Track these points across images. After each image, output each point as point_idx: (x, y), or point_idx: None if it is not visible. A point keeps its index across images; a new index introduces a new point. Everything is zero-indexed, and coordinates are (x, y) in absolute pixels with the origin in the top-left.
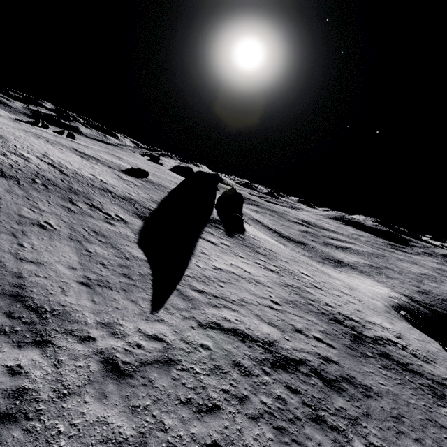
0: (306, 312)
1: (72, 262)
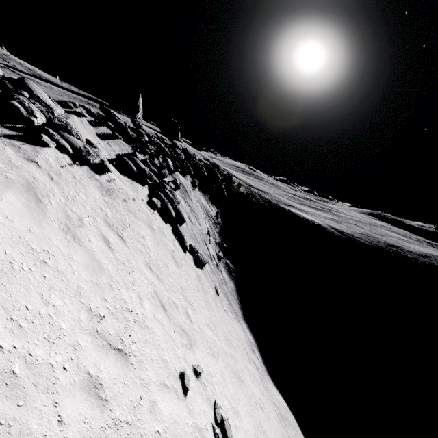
0: (72, 95)
1: None
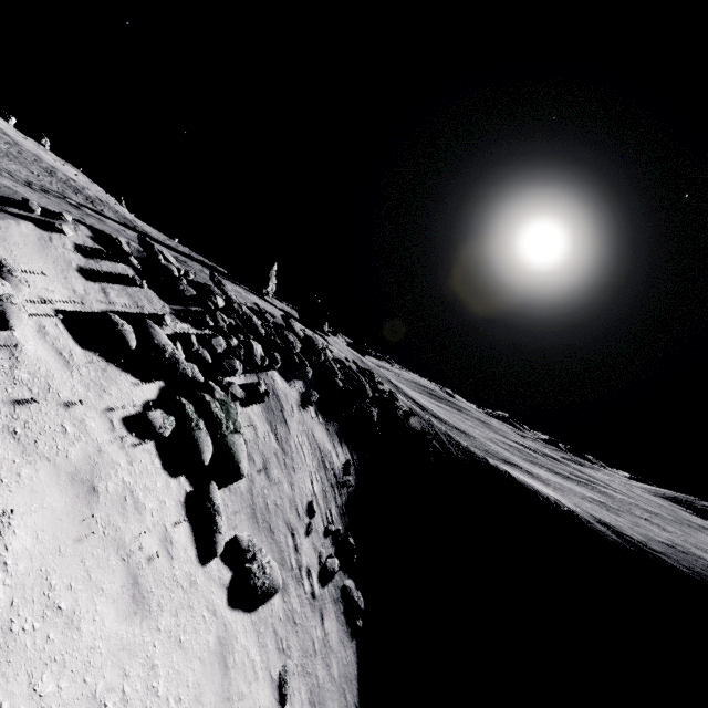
0: None
1: (24, 172)
